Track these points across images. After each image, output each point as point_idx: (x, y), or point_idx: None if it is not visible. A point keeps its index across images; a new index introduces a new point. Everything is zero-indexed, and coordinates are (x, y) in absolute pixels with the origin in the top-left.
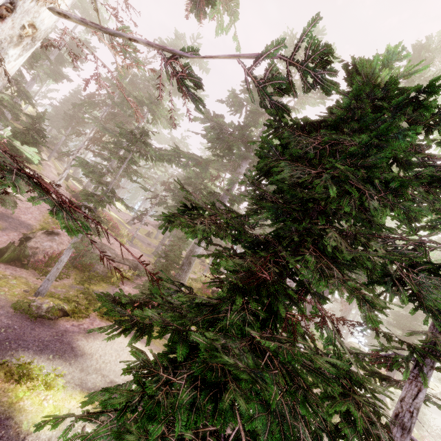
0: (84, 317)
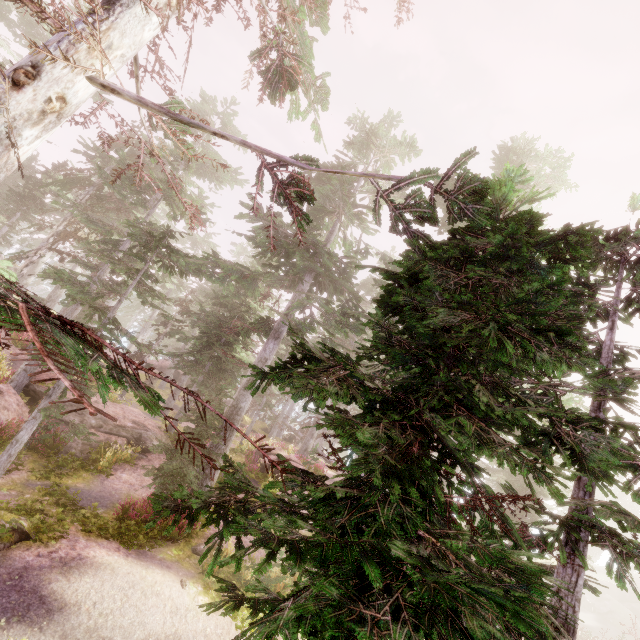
0: (58, 537)
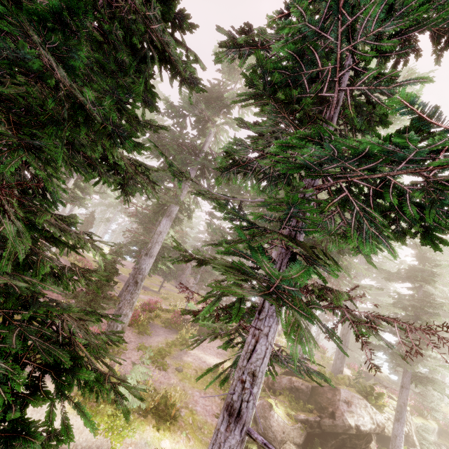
0: None
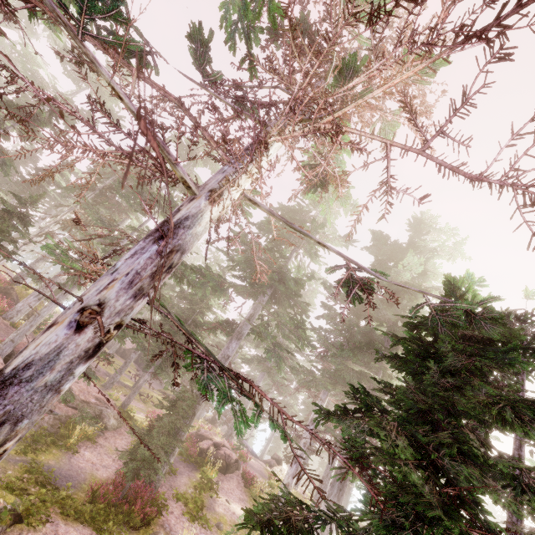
0: (45, 521)
